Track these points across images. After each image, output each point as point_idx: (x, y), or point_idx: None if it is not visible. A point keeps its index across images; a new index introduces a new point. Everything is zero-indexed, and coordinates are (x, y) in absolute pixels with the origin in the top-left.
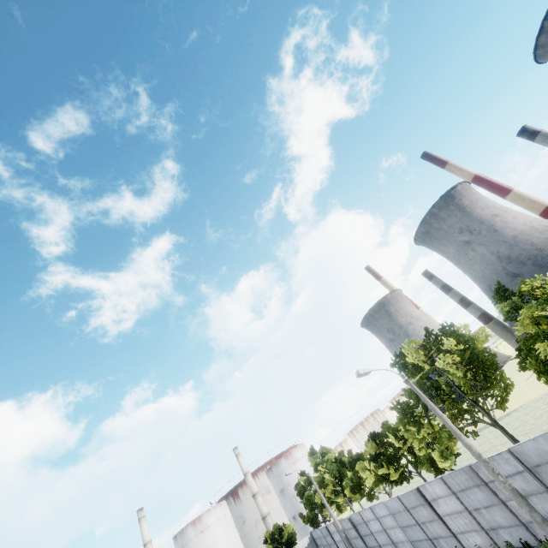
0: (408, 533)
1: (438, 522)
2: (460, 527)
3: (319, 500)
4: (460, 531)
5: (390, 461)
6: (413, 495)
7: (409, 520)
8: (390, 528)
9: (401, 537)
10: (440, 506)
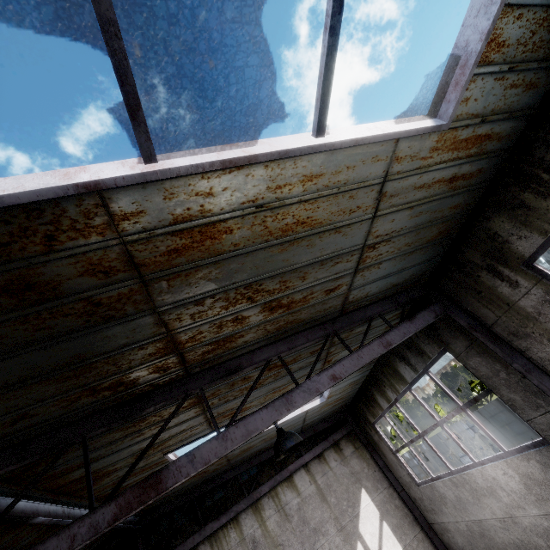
0: (486, 440)
1: (516, 422)
2: None
3: (395, 433)
4: None
5: (463, 393)
6: (492, 405)
7: (488, 427)
8: (468, 440)
9: (479, 445)
10: None
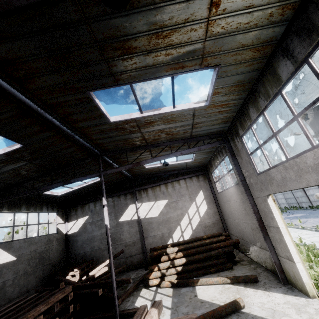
0: (287, 201)
1: (305, 197)
2: (314, 199)
3: None
4: (314, 200)
5: None
6: None
7: (291, 196)
8: (279, 199)
9: (283, 202)
10: (309, 192)
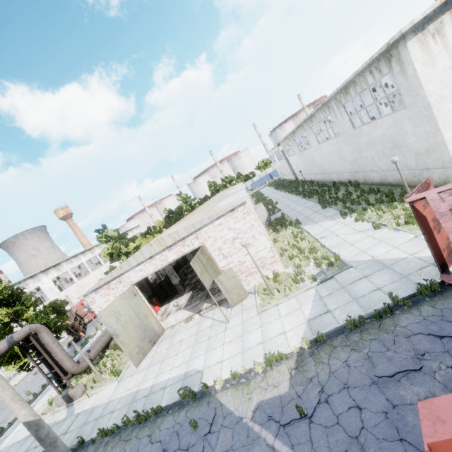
0: None
1: None
2: None
3: None
4: None
5: None
6: None
7: None
8: None
9: None
10: None
